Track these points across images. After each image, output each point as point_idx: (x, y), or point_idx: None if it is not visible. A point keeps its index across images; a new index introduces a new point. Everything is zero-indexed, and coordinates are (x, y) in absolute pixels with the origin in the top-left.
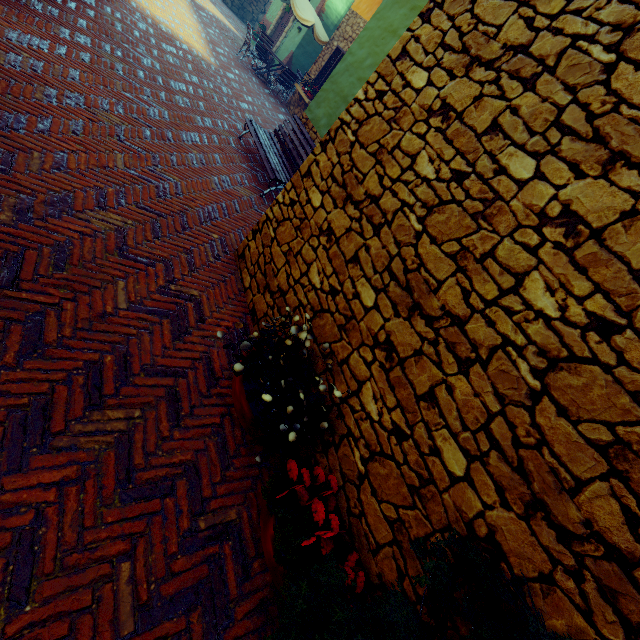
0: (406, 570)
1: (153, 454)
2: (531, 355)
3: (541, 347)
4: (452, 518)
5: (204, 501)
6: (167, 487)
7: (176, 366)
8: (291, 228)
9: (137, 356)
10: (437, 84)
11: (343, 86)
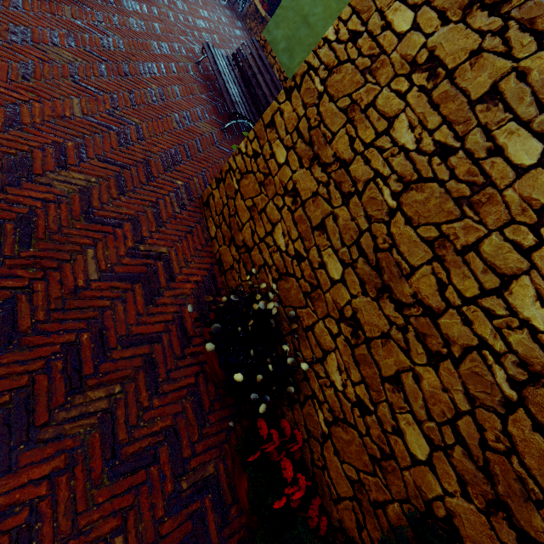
0: (364, 524)
1: (135, 426)
2: (510, 364)
3: (522, 358)
4: (411, 494)
5: (185, 462)
6: (151, 456)
7: (151, 332)
8: (255, 182)
9: (112, 329)
10: (424, 29)
11: (303, 3)
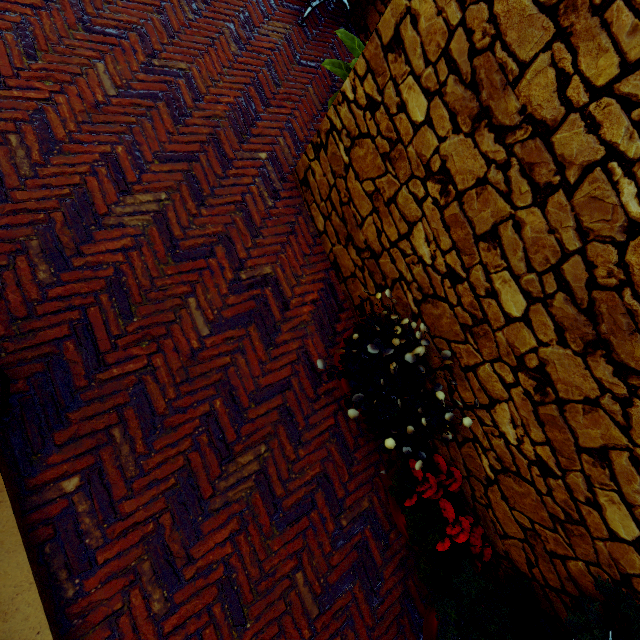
0: (536, 564)
1: (288, 480)
2: None
3: None
4: (603, 561)
5: (340, 502)
6: (308, 504)
7: (278, 380)
8: (375, 154)
9: (241, 387)
10: None
11: None
